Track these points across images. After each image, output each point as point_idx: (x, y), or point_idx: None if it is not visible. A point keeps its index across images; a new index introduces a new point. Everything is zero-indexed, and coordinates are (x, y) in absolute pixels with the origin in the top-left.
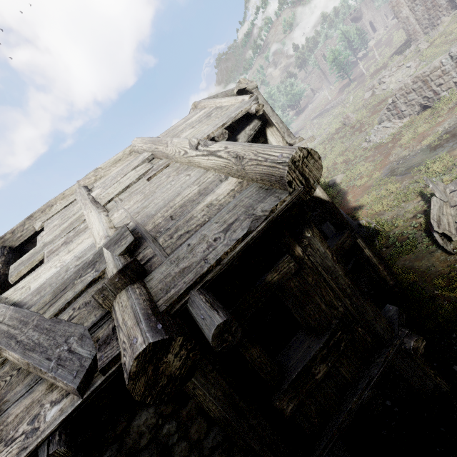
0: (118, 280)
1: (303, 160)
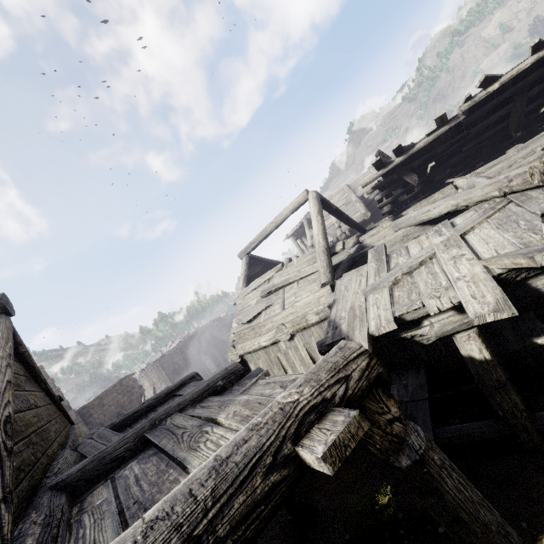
0: (338, 228)
1: (366, 213)
